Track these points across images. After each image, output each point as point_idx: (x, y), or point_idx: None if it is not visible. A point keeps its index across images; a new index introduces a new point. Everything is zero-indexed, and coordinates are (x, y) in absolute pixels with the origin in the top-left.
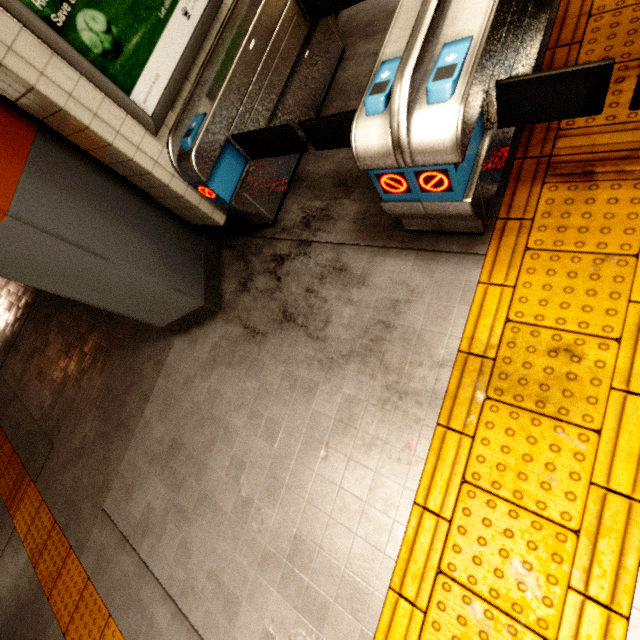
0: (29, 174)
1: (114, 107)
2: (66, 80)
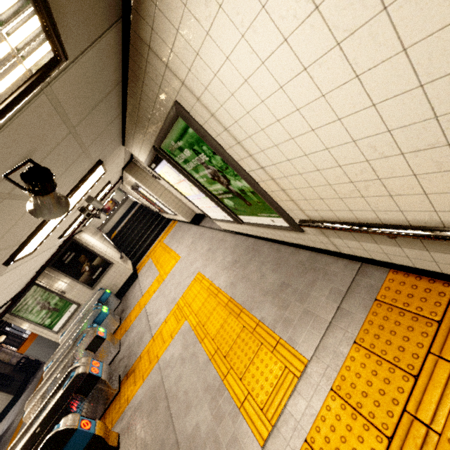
0: (34, 342)
1: (49, 331)
2: (41, 330)
